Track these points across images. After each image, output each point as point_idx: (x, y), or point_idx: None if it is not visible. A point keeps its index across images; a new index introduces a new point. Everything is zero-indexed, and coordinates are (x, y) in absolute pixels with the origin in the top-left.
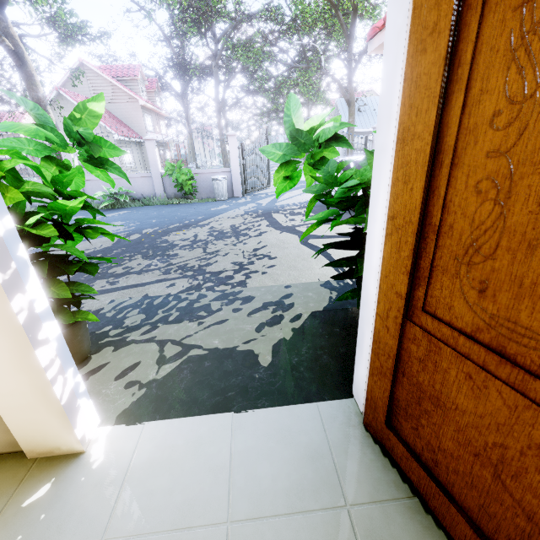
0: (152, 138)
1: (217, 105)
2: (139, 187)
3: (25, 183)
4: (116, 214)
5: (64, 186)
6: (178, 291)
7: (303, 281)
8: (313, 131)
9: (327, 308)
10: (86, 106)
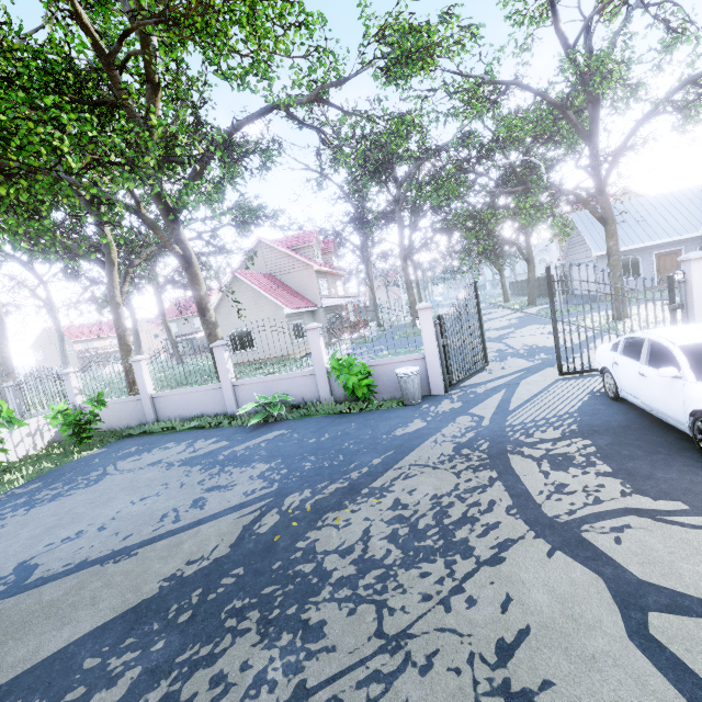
0: (315, 327)
1: (402, 252)
2: (299, 389)
3: None
4: (264, 440)
5: None
6: None
7: None
8: None
9: None
10: None
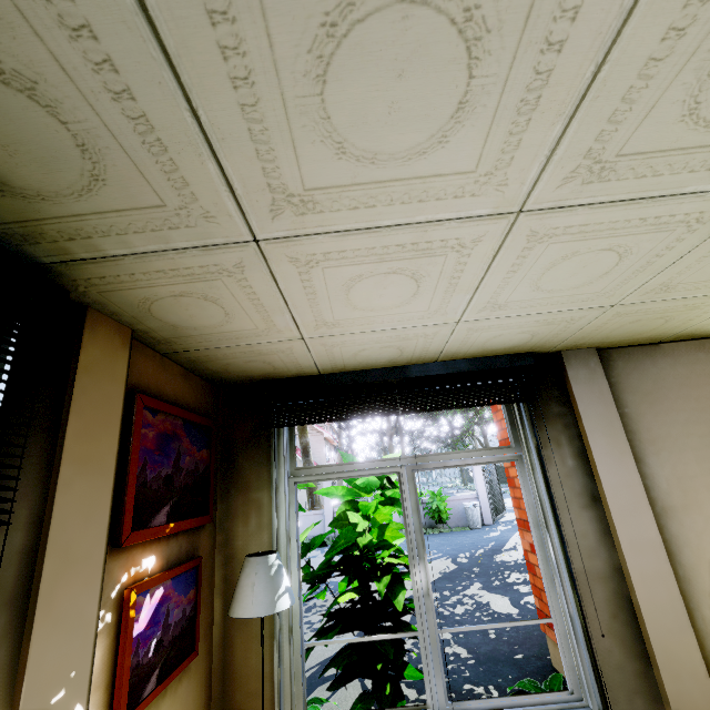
0: None
1: (389, 431)
2: None
3: None
4: None
5: None
6: None
7: None
8: None
9: None
10: None
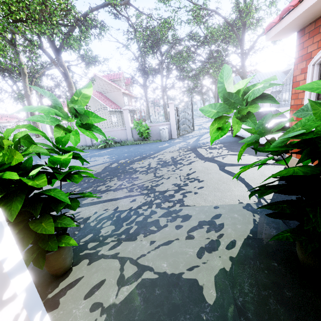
0: (126, 108)
1: (162, 88)
2: (119, 135)
3: (30, 146)
4: (106, 151)
5: (63, 144)
6: (137, 205)
7: (226, 201)
8: (240, 93)
9: (254, 231)
10: (81, 91)
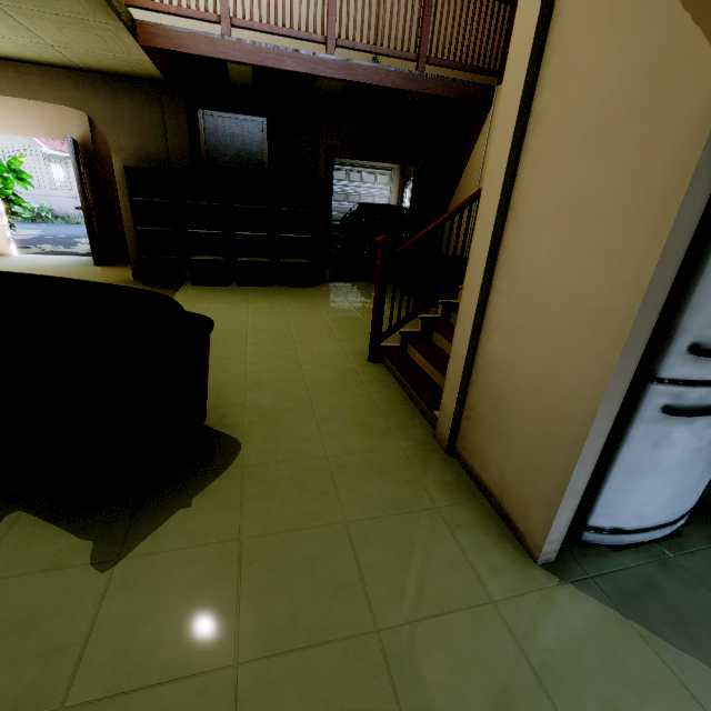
0: None
1: None
2: (64, 206)
3: None
4: (36, 226)
5: (7, 186)
6: None
7: None
8: None
9: None
10: (17, 159)
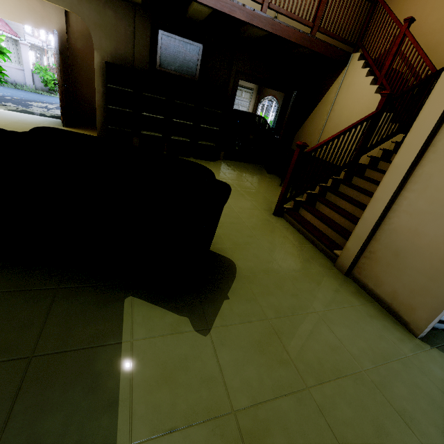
0: (26, 44)
1: None
2: (13, 75)
3: None
4: None
5: None
6: None
7: None
8: None
9: None
10: None
